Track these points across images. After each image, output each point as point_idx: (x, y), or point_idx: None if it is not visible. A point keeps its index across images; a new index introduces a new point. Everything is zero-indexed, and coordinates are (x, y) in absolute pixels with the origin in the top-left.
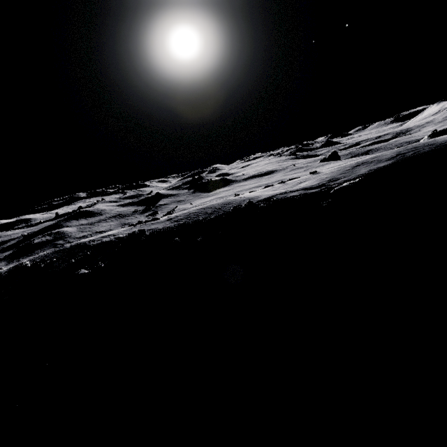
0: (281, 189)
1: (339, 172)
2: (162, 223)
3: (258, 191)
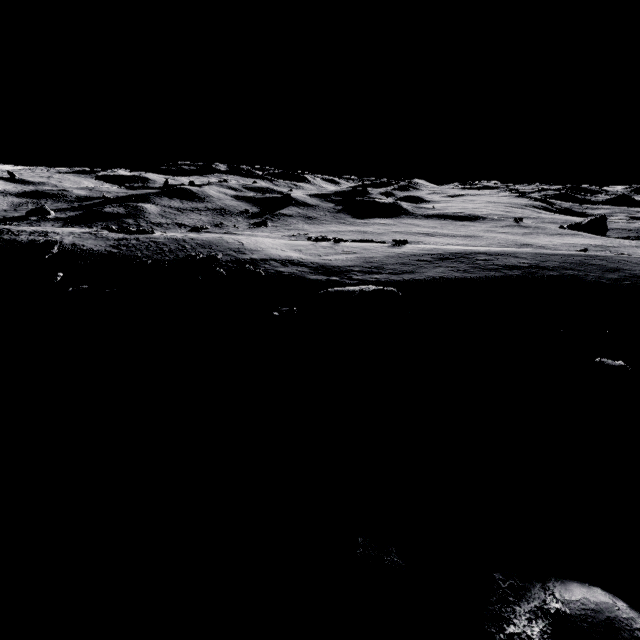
0: (305, 253)
1: (407, 258)
2: (101, 242)
3: (293, 241)
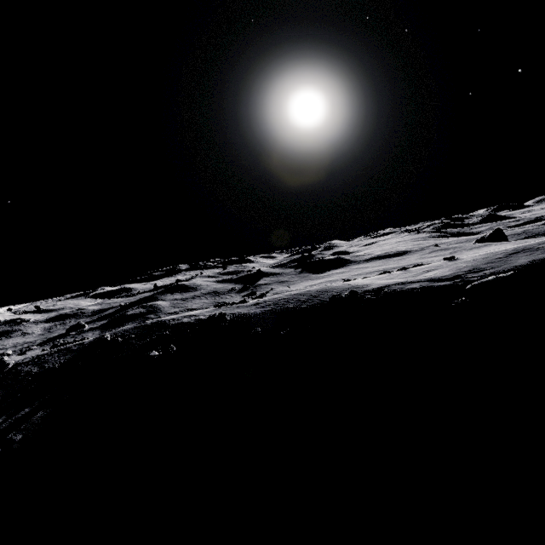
0: (400, 278)
1: (486, 260)
2: (247, 308)
3: (370, 277)
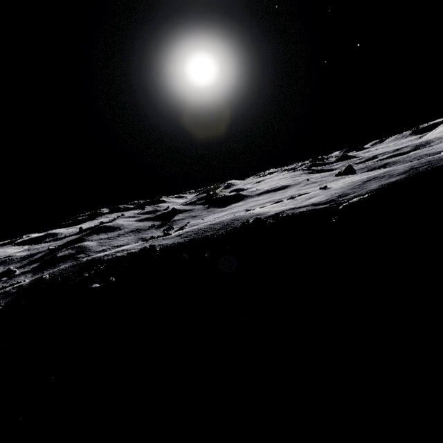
0: (290, 205)
1: (349, 187)
2: (172, 239)
3: (268, 206)
